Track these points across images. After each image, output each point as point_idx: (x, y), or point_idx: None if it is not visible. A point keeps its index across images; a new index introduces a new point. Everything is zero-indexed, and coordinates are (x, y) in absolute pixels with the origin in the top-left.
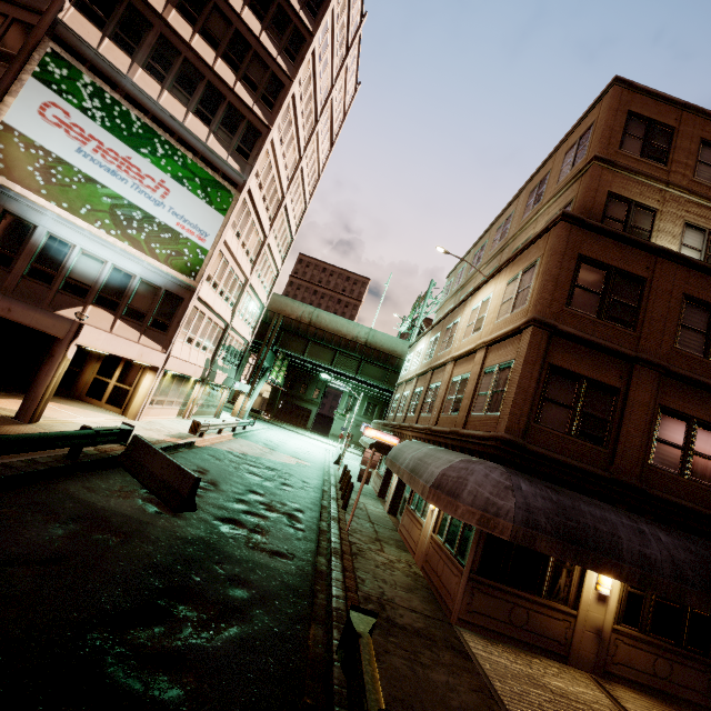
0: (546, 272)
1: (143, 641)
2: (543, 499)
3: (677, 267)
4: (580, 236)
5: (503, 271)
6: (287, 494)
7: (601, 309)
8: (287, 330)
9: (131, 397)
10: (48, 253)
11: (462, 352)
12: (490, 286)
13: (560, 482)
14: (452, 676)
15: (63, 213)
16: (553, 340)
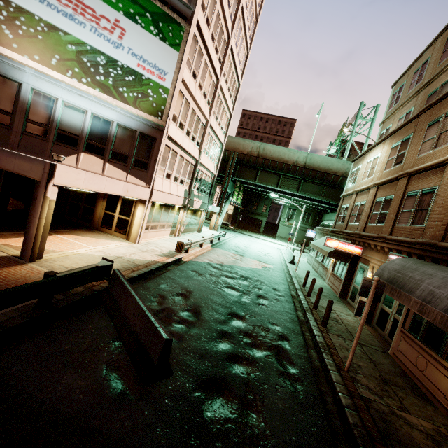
0: None
1: None
2: None
3: None
4: None
5: None
6: (265, 312)
7: None
8: (241, 163)
9: (130, 225)
10: (37, 109)
11: None
12: None
13: None
14: None
15: (37, 66)
16: None
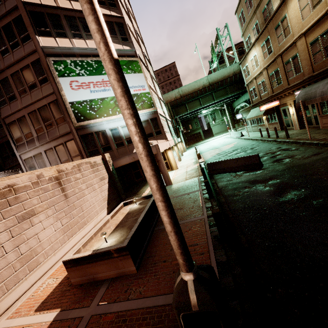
0: None
1: None
2: None
3: None
4: None
5: None
6: (261, 149)
7: None
8: (173, 107)
9: (169, 163)
10: (115, 136)
11: (311, 24)
12: None
13: None
14: None
15: (107, 118)
16: None
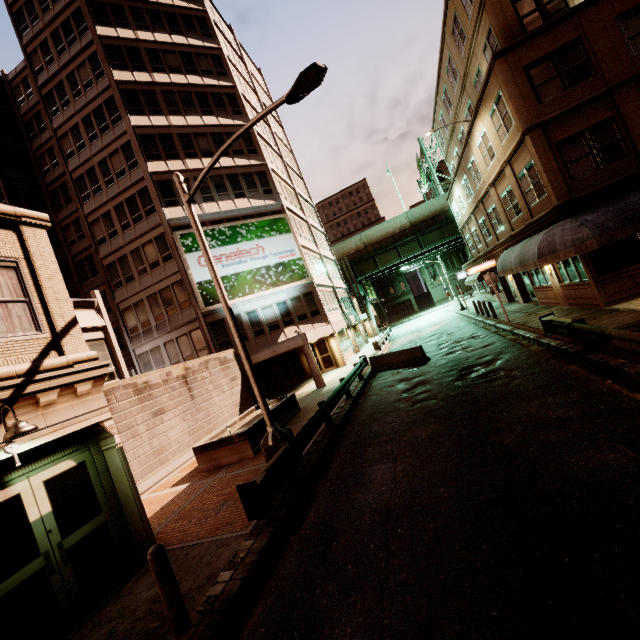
0: (511, 98)
1: (473, 376)
2: (604, 215)
3: (596, 7)
4: (515, 57)
5: (480, 110)
6: (457, 335)
7: (563, 84)
8: (355, 263)
9: (333, 357)
10: (252, 321)
11: (494, 177)
12: (478, 124)
13: (612, 198)
14: (612, 318)
15: (243, 299)
16: (547, 129)
